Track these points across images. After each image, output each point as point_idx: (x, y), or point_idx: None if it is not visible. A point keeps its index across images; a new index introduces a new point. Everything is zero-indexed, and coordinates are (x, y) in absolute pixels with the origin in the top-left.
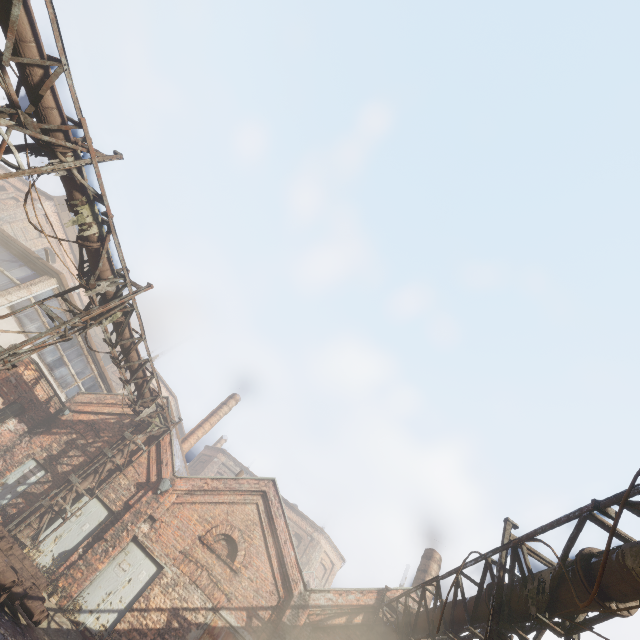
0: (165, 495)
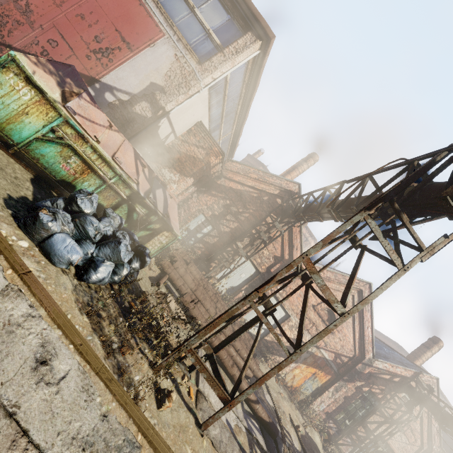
0: None
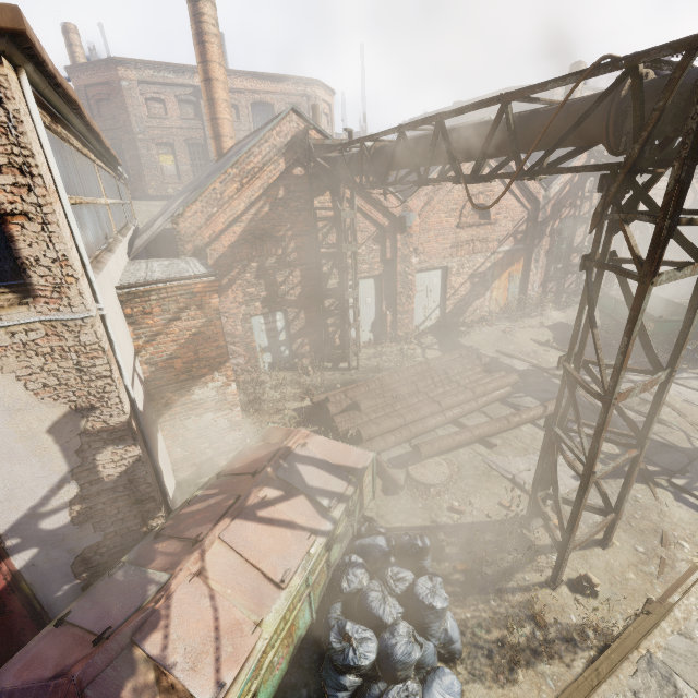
0: (412, 226)
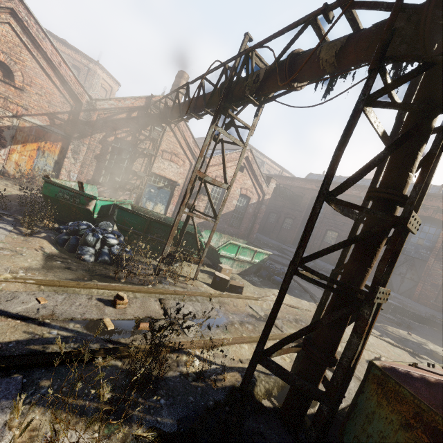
0: None
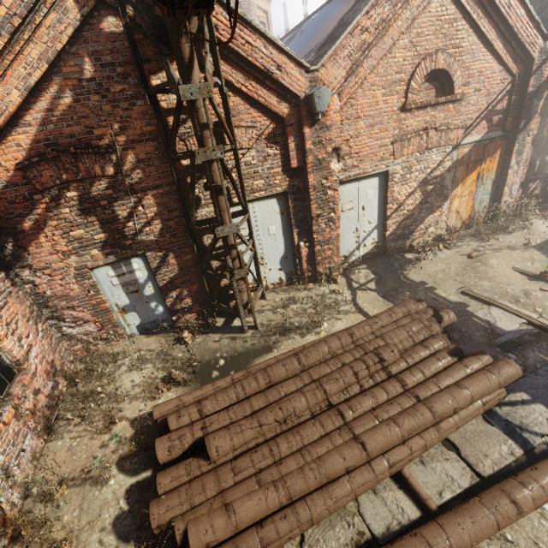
0: (328, 112)
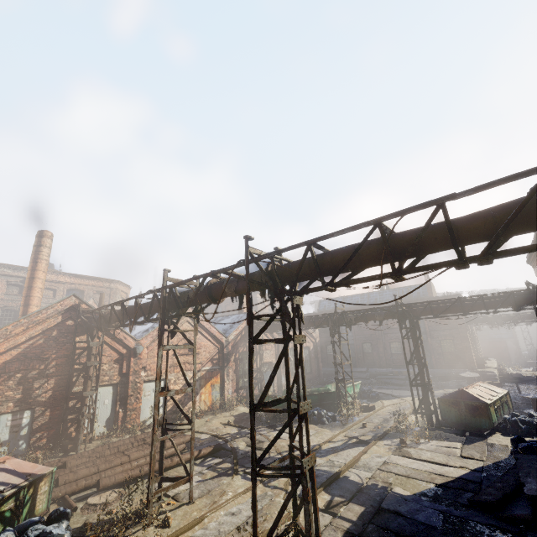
0: (142, 353)
